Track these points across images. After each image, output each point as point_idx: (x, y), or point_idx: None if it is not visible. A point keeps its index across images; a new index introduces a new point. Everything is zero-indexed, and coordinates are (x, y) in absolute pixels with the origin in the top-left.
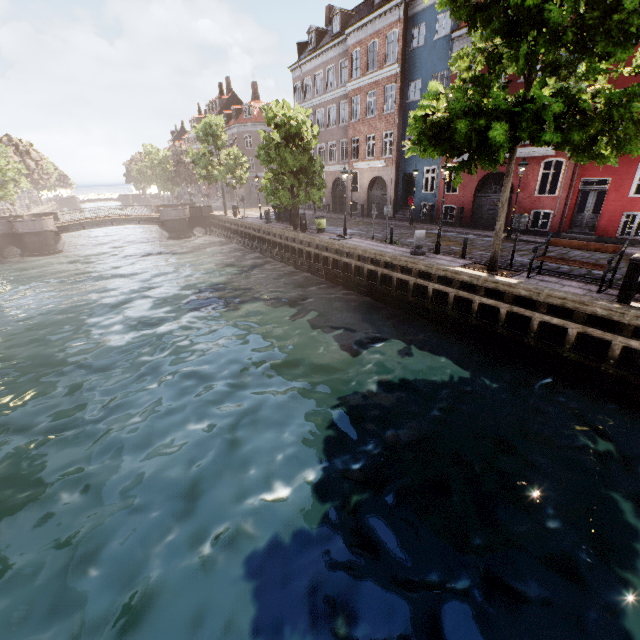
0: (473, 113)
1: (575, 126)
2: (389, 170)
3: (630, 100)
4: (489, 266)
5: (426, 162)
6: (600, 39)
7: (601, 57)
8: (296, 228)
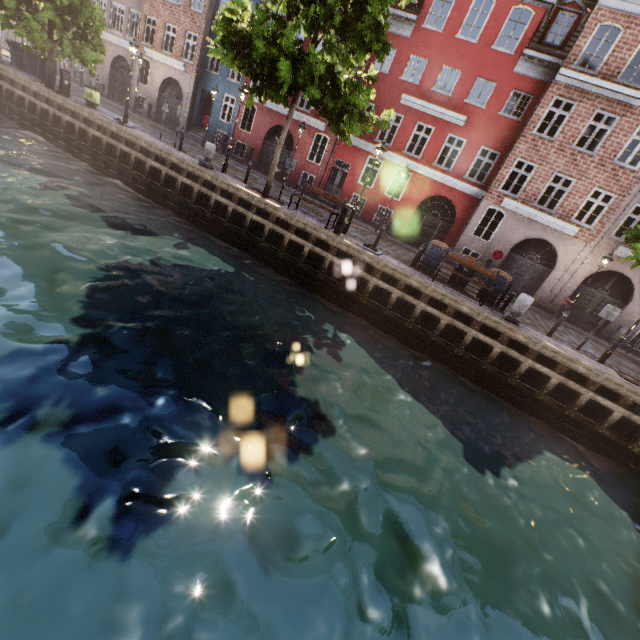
0: (270, 42)
1: (332, 96)
2: (188, 78)
3: (360, 93)
4: (264, 192)
5: (227, 89)
6: (352, 35)
7: (350, 49)
8: (52, 87)
